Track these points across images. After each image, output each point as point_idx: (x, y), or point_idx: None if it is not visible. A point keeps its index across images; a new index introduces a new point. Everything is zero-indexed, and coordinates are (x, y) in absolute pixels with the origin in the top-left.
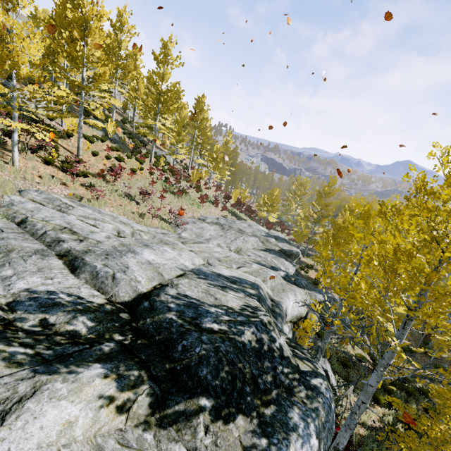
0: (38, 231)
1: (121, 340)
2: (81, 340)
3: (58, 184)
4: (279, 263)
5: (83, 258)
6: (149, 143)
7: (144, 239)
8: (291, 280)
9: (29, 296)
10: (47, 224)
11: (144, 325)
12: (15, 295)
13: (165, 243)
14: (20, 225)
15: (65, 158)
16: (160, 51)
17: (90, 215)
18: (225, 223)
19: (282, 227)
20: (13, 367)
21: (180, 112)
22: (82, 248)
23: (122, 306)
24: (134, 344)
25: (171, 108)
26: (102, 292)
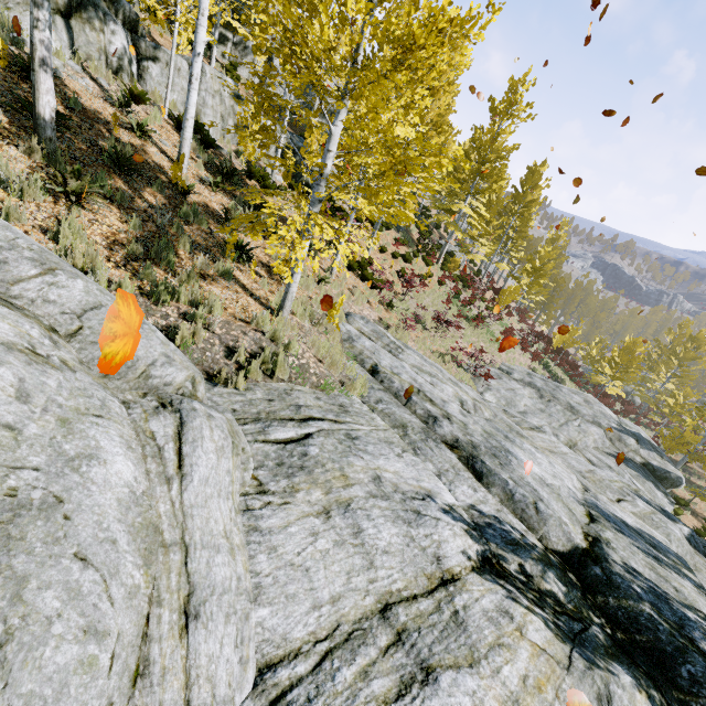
0: (400, 392)
1: (601, 625)
2: (568, 610)
3: (365, 303)
4: (646, 492)
5: (483, 461)
6: (433, 229)
7: (488, 418)
8: (699, 546)
9: (483, 519)
10: (402, 381)
11: (606, 606)
12: (467, 512)
13: (517, 433)
14: (375, 376)
15: (362, 260)
16: (503, 98)
17: (424, 367)
18: (544, 387)
19: (628, 408)
20: (561, 642)
21: (500, 189)
22: (463, 437)
23: (558, 557)
24: (617, 637)
25: (494, 185)
26: (527, 526)
